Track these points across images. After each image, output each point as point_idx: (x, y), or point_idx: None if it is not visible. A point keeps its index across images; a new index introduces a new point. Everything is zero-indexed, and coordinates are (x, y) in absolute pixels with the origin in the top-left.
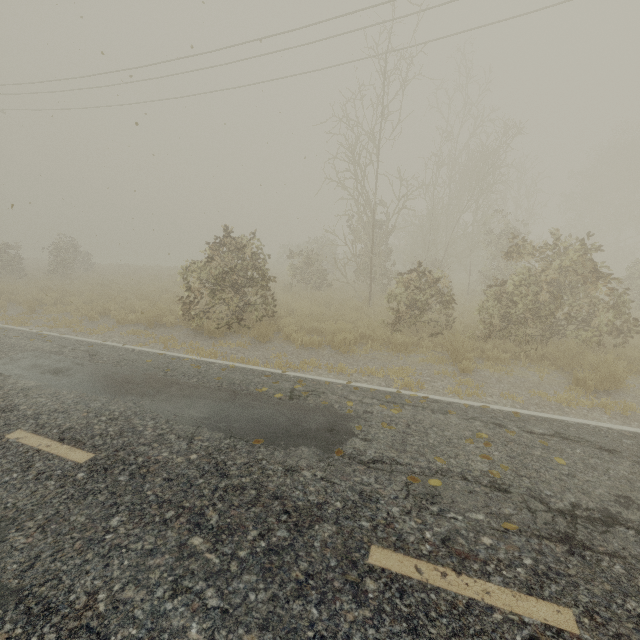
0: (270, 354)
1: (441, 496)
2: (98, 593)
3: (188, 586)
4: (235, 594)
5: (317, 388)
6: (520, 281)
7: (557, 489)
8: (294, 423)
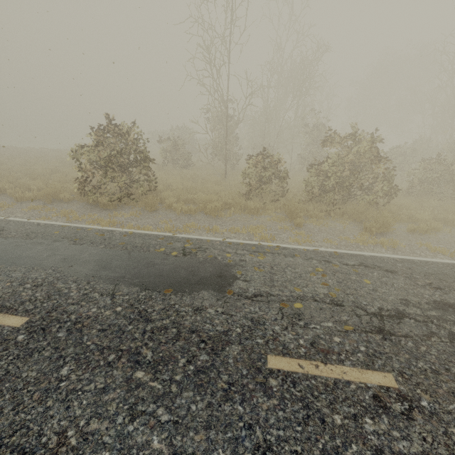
0: (158, 221)
1: (304, 314)
2: (67, 431)
3: (142, 410)
4: (180, 408)
5: (202, 245)
6: (332, 162)
7: (369, 300)
8: (192, 274)
